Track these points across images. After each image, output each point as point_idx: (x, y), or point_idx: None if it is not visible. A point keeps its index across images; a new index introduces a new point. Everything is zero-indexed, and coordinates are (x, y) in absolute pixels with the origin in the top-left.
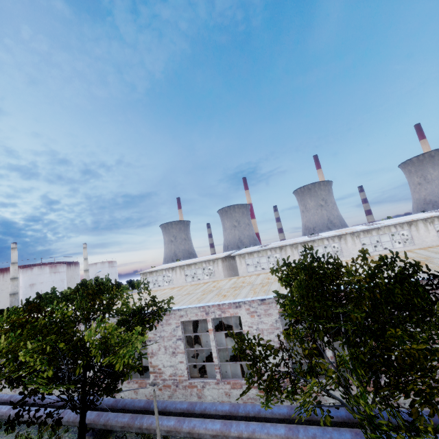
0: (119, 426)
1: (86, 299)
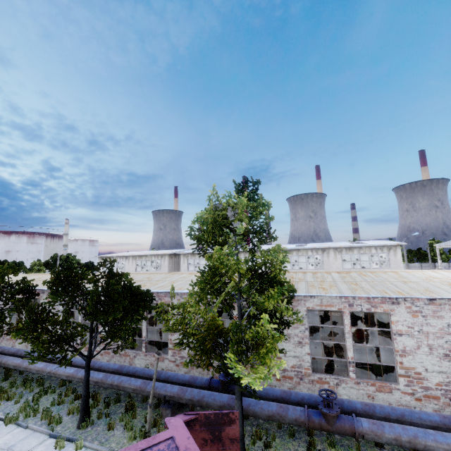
0: None
1: None
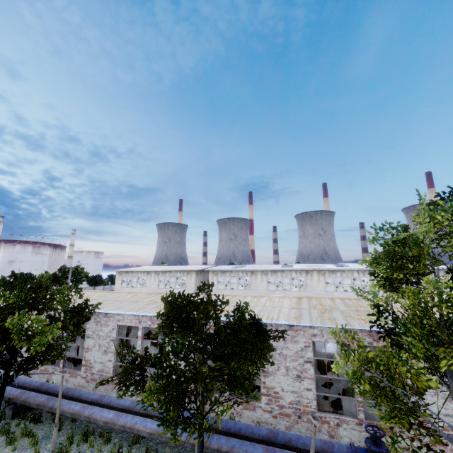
0: (36, 404)
1: (27, 292)
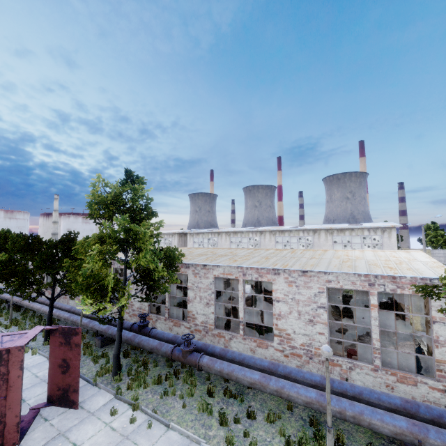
0: (15, 302)
1: None
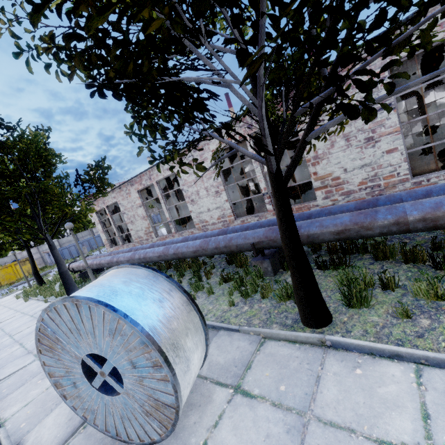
0: (331, 233)
1: None
